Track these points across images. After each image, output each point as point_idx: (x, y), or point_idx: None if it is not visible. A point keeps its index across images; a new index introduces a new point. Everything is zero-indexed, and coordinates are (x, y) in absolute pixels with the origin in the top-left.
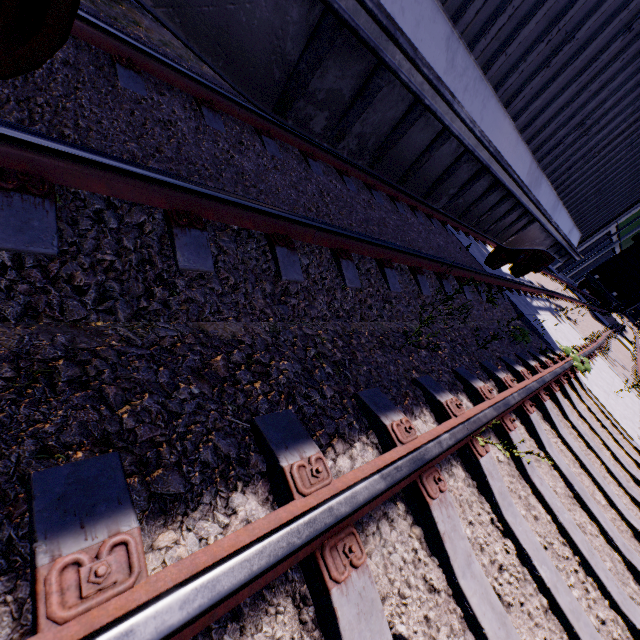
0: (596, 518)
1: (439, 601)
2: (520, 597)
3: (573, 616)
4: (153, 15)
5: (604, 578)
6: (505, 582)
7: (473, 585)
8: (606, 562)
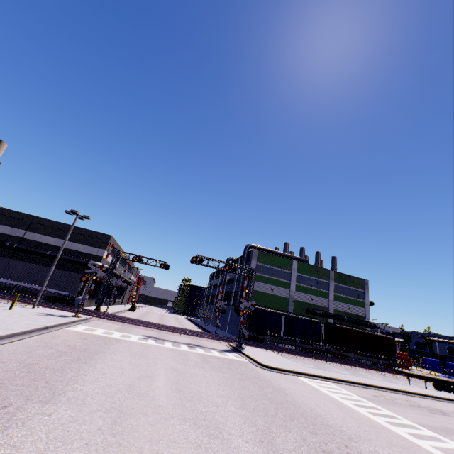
0: None
1: None
2: None
3: None
4: None
5: None
6: None
7: None
8: None
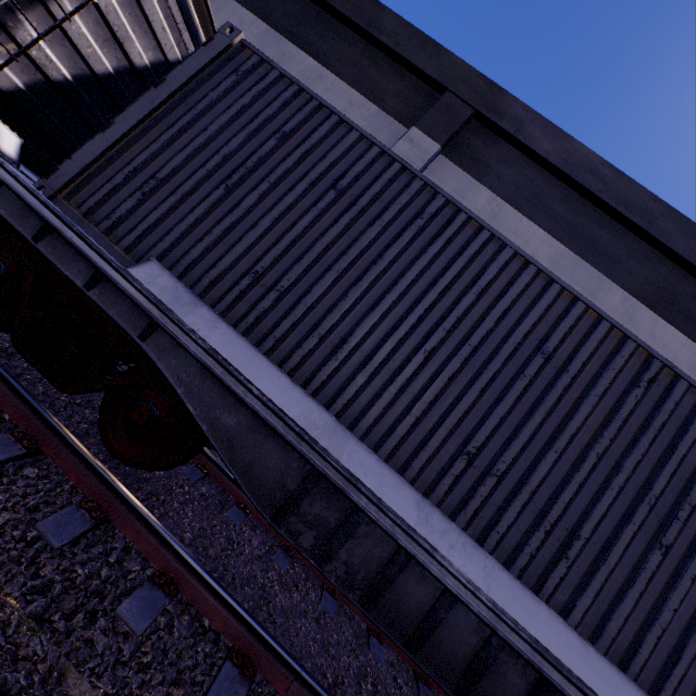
0: None
1: None
2: None
3: None
4: (218, 451)
5: None
6: None
7: None
8: None
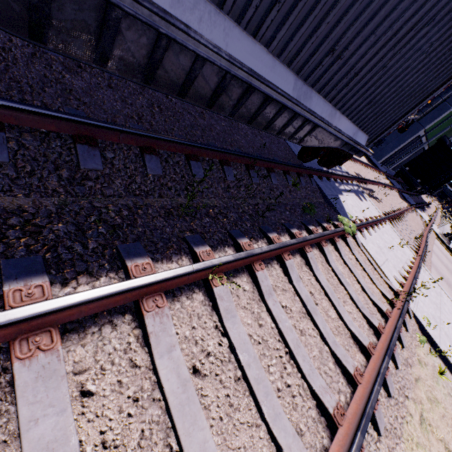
0: (318, 326)
1: (137, 372)
2: (217, 371)
3: (255, 382)
4: None
5: (301, 361)
6: (208, 362)
7: (167, 363)
8: (313, 352)
